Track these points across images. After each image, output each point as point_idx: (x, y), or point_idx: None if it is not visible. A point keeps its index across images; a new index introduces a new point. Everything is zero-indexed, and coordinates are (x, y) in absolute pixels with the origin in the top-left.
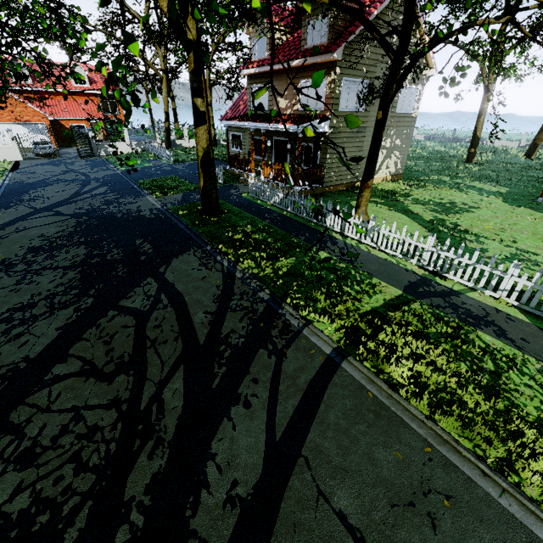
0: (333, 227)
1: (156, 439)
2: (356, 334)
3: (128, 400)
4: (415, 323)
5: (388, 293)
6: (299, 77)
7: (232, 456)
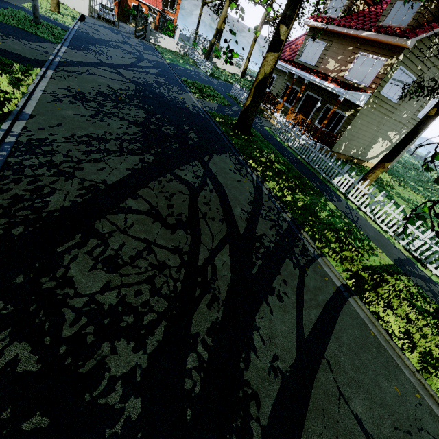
0: (339, 187)
1: (212, 294)
2: (360, 281)
3: (188, 253)
4: (404, 292)
5: (382, 258)
6: (360, 48)
7: (272, 334)
